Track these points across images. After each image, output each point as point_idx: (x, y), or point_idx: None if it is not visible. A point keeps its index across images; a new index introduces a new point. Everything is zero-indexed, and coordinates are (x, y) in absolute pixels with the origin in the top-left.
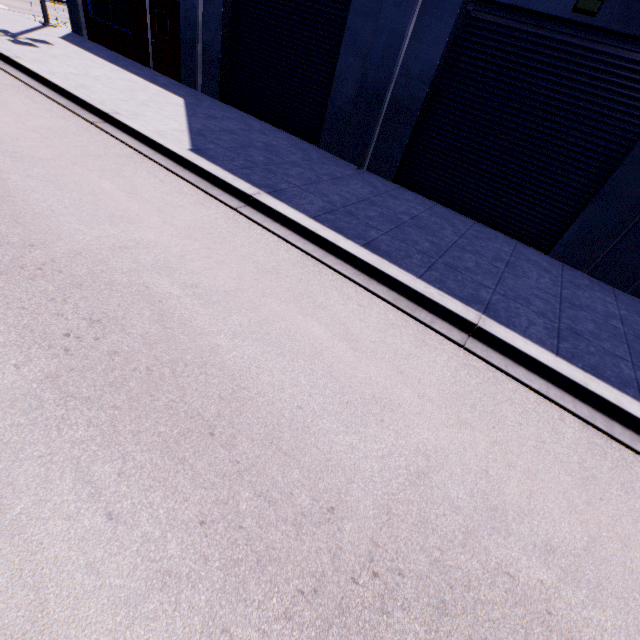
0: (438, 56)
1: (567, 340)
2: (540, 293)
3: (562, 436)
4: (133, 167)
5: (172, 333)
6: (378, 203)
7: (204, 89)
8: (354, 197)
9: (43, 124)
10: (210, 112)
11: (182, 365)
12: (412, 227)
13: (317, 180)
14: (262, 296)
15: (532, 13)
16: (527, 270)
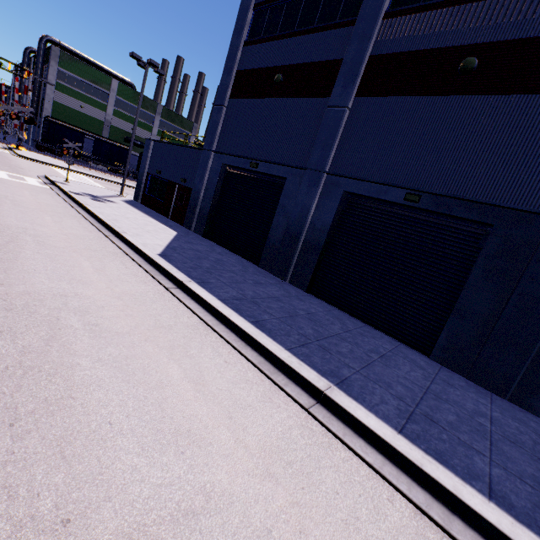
0: (331, 219)
1: (418, 423)
2: (406, 382)
3: (384, 517)
4: (113, 258)
5: (49, 349)
6: (284, 301)
7: (195, 230)
8: (266, 294)
9: (74, 232)
10: (190, 240)
11: (36, 371)
12: (304, 318)
13: (242, 281)
14: (144, 340)
15: (383, 201)
16: (401, 363)
